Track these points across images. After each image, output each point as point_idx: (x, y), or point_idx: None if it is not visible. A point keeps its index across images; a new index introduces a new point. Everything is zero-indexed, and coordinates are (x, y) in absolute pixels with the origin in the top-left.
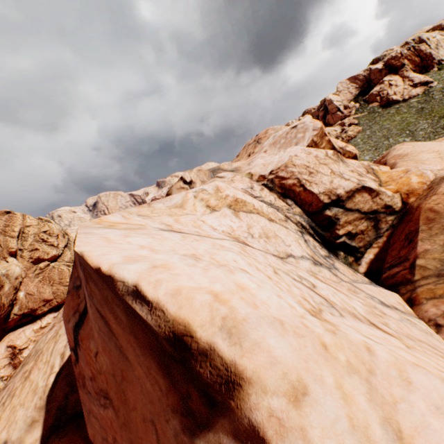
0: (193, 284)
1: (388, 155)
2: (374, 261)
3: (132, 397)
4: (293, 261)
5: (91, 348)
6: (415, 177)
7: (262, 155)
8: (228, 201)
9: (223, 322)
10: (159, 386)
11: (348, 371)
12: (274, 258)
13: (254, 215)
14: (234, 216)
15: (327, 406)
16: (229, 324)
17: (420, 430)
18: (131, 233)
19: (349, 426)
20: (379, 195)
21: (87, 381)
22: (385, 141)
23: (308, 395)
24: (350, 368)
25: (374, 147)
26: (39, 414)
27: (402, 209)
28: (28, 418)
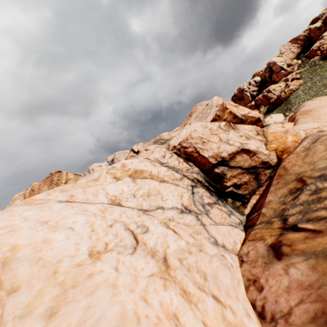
0: (12, 241)
1: (298, 111)
2: (256, 205)
3: None
4: (159, 212)
5: None
6: (291, 136)
7: (187, 126)
8: (130, 172)
9: (4, 260)
10: None
11: (57, 285)
12: (135, 212)
13: (148, 180)
14: (132, 182)
15: (22, 297)
16: (6, 260)
17: (66, 314)
18: (33, 207)
19: (25, 306)
20: (256, 154)
21: None
22: (325, 90)
23: (16, 292)
24: (60, 283)
25: (314, 96)
26: None
27: (277, 163)
28: None
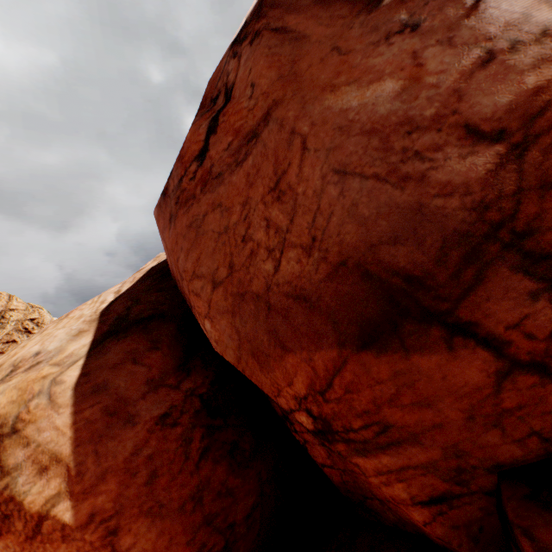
0: None
1: None
2: None
3: (306, 64)
4: None
5: (242, 101)
6: None
7: None
8: None
9: None
10: (342, 18)
11: None
12: None
13: None
14: None
15: None
16: None
17: None
18: None
19: None
20: None
21: (217, 165)
22: None
23: None
24: None
25: None
26: (89, 326)
27: None
28: (72, 331)
